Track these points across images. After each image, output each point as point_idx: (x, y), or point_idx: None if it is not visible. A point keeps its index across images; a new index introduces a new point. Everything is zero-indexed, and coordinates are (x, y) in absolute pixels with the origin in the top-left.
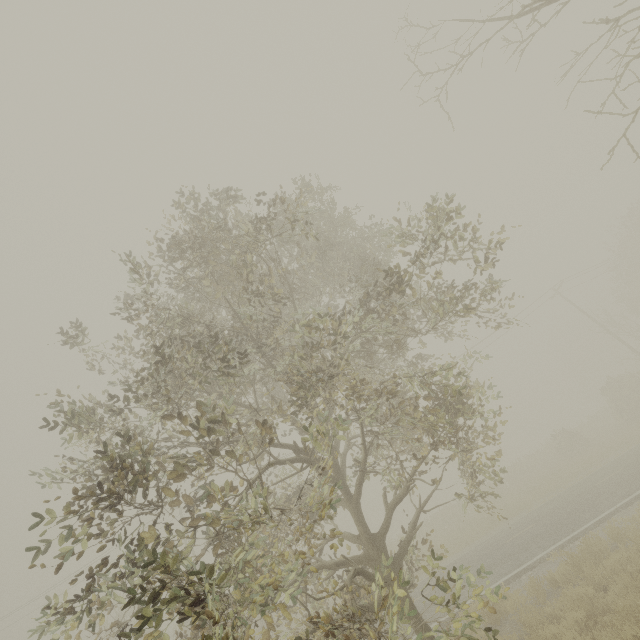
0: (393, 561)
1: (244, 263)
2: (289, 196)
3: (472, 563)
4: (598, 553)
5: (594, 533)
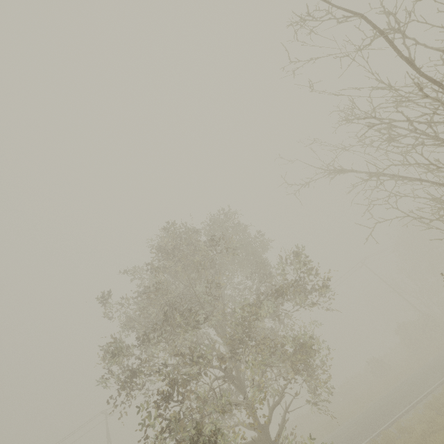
0: (274, 442)
1: (202, 266)
2: (214, 215)
3: None
4: (390, 440)
5: (390, 429)
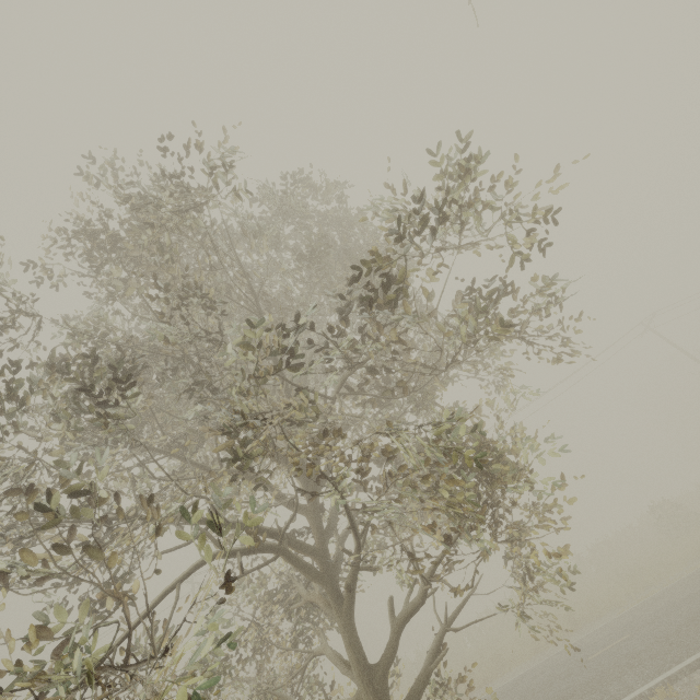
0: None
1: (171, 256)
2: None
3: (542, 686)
4: None
5: None
